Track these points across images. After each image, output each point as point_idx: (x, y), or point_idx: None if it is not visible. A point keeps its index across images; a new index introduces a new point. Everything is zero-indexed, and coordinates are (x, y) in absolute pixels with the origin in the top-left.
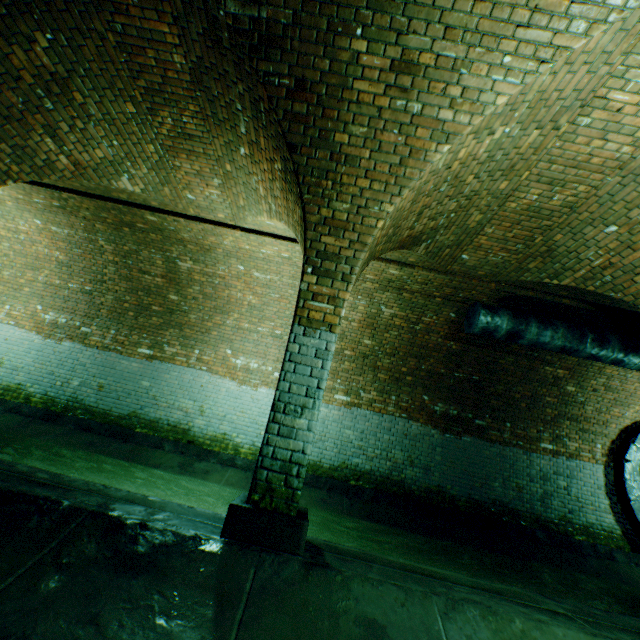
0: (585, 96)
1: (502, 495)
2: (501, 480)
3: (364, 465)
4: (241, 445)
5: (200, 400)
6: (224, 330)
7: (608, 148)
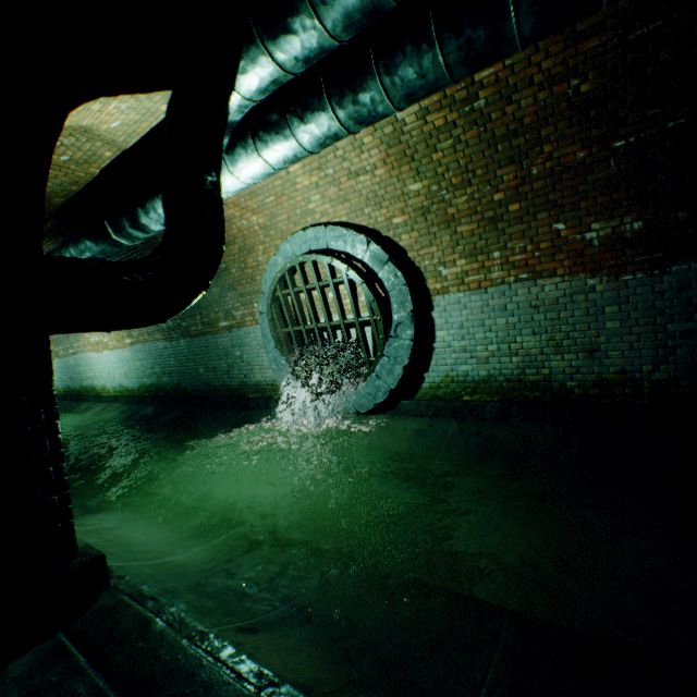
0: None
1: (207, 378)
2: (205, 366)
3: (148, 382)
4: (110, 389)
5: (93, 370)
6: None
7: None
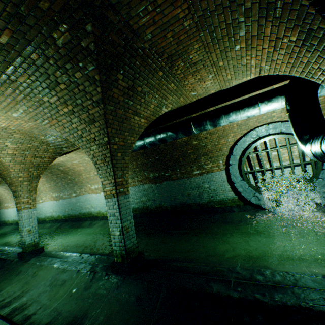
0: (1, 129)
1: (183, 200)
2: (181, 194)
3: (135, 206)
4: (104, 212)
5: (90, 203)
6: (85, 180)
7: (29, 125)
